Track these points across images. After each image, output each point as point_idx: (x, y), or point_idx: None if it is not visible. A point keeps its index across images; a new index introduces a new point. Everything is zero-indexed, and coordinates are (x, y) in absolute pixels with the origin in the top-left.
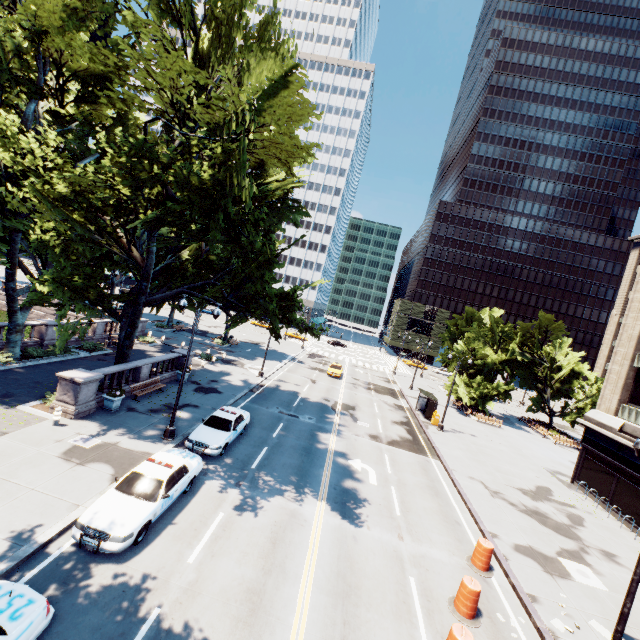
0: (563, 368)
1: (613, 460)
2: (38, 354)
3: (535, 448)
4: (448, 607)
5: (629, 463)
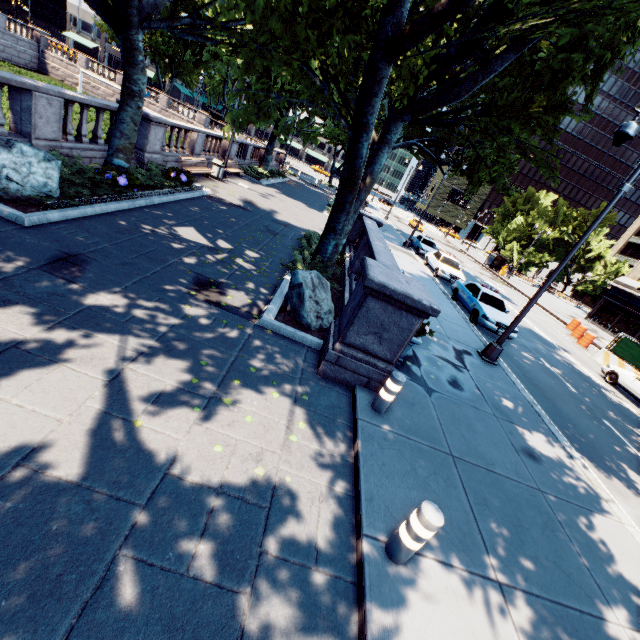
0: (593, 251)
1: (624, 306)
2: (270, 174)
3: (558, 301)
4: (568, 335)
5: (635, 307)
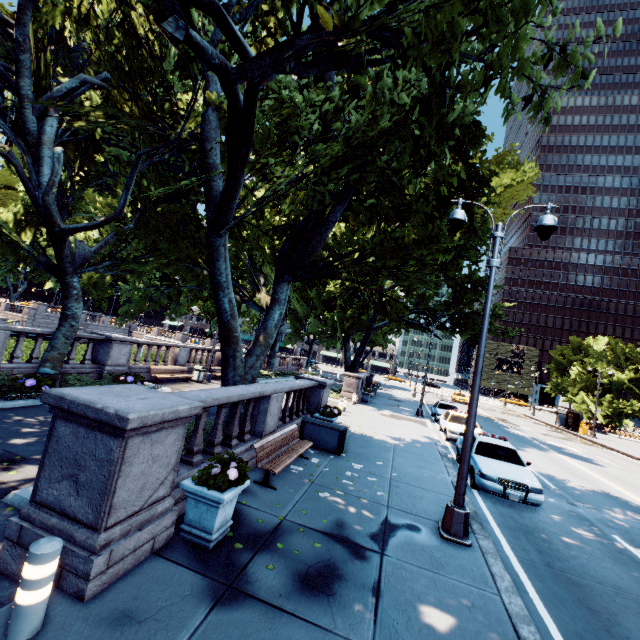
0: None
1: None
2: (278, 375)
3: None
4: None
5: None
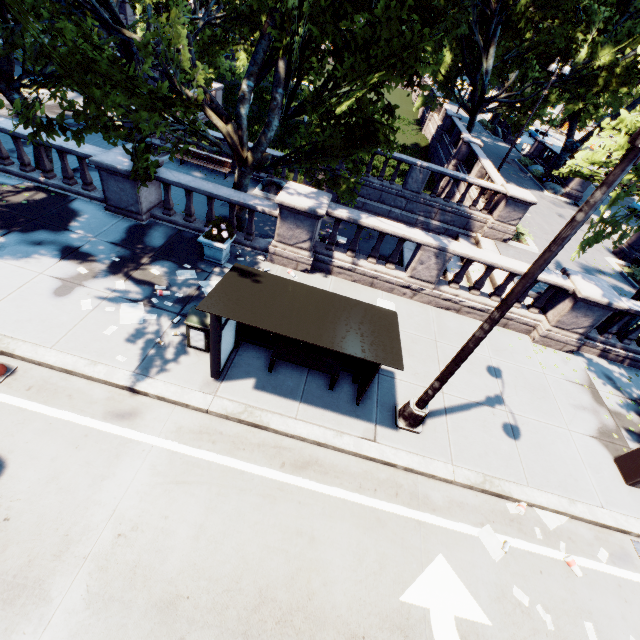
0: None
1: None
2: None
3: None
4: None
5: None
